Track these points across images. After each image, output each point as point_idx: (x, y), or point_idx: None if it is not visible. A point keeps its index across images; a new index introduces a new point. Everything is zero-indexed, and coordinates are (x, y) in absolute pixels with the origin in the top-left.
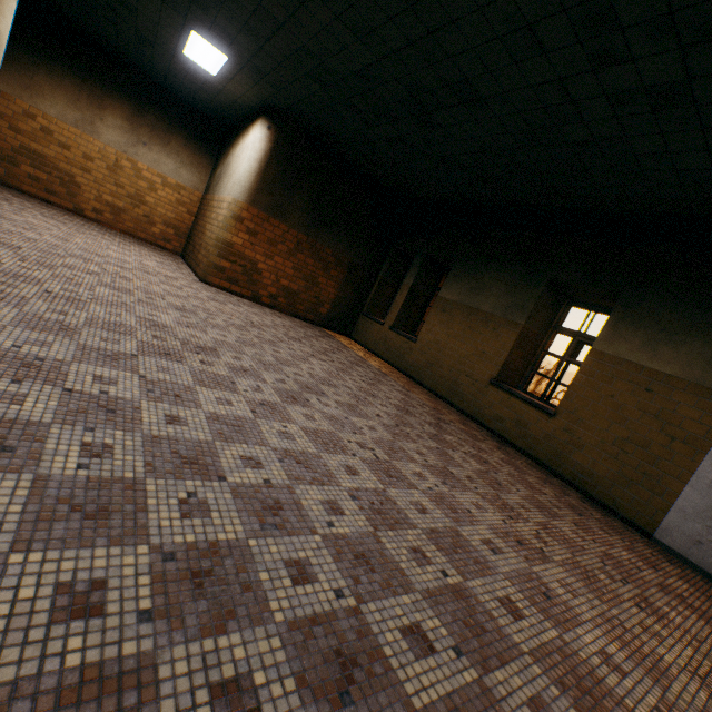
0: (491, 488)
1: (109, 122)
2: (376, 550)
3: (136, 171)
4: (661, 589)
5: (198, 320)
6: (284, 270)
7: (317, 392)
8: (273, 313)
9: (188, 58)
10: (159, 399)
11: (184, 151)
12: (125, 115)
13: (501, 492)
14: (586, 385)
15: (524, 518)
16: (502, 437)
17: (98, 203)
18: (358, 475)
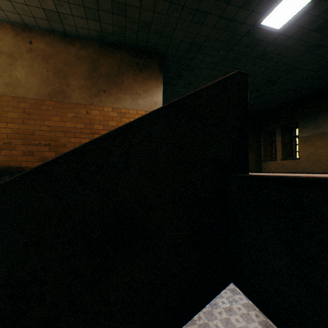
0: None
1: None
2: None
3: None
4: None
5: None
6: None
7: None
8: None
9: None
10: None
11: None
12: None
13: None
14: None
15: None
16: None
17: None
18: None
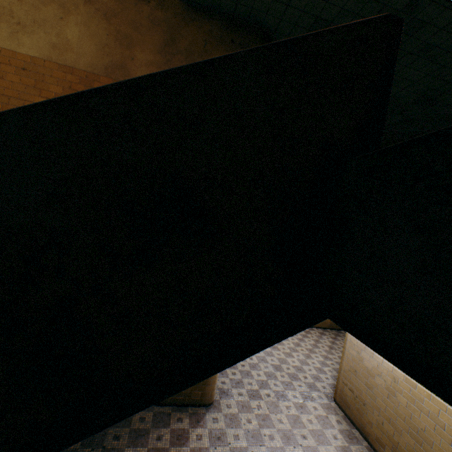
0: None
1: None
2: None
3: None
4: None
5: None
6: None
7: None
8: None
9: None
10: None
11: None
12: None
13: None
14: None
15: None
16: None
17: None
18: None
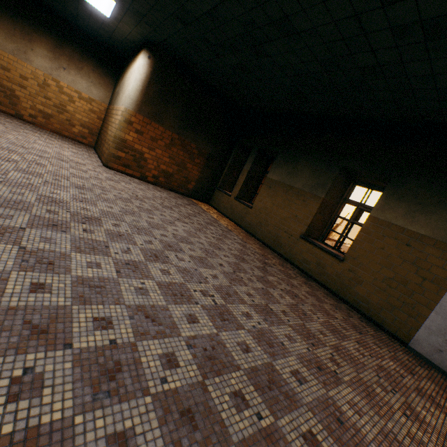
0: (299, 319)
1: (38, 52)
2: (202, 401)
3: (59, 88)
4: (418, 392)
5: (92, 196)
6: (162, 159)
7: (176, 249)
8: (155, 188)
9: (88, 3)
10: (31, 268)
11: (93, 75)
12: (49, 47)
13: (306, 321)
14: (365, 240)
15: (322, 343)
16: (307, 274)
17: (33, 110)
18: (197, 322)
